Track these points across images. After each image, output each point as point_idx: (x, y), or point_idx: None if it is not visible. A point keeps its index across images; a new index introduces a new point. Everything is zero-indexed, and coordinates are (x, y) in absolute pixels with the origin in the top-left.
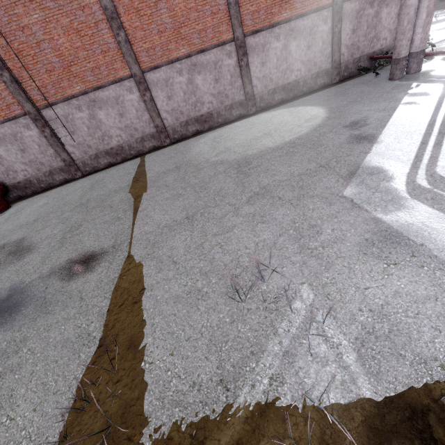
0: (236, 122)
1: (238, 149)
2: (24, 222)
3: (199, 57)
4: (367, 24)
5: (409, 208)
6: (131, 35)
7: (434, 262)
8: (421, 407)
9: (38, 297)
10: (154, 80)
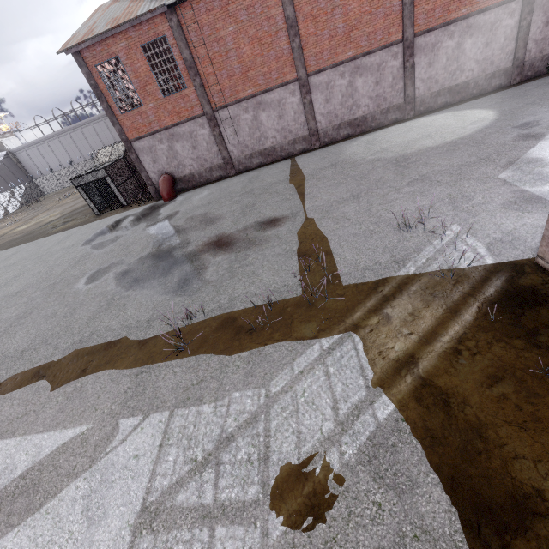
0: (391, 126)
1: (396, 149)
2: (199, 204)
3: (364, 59)
4: None
5: None
6: (304, 41)
7: None
8: (521, 264)
9: (244, 239)
10: (316, 83)
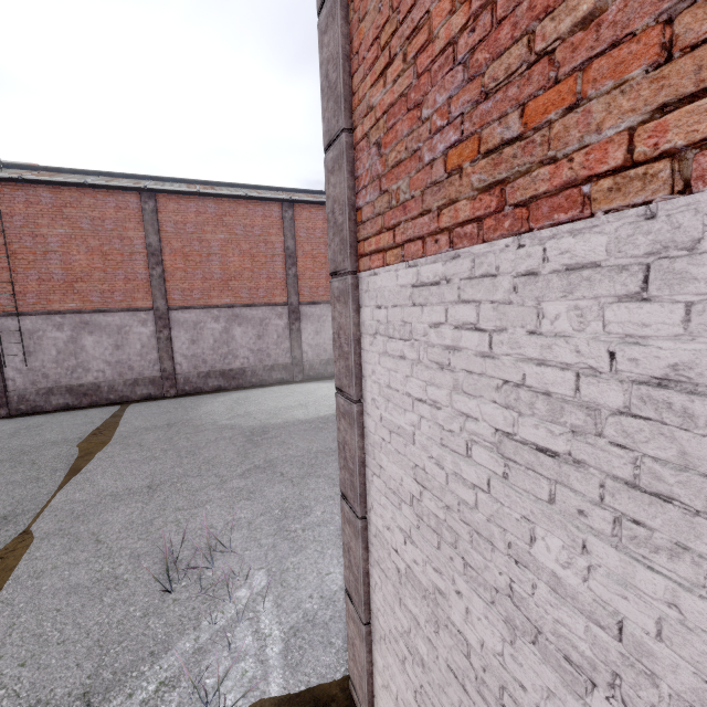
0: (275, 386)
1: (261, 416)
2: None
3: (245, 310)
4: None
5: None
6: (169, 273)
7: None
8: (327, 698)
9: None
10: (180, 319)
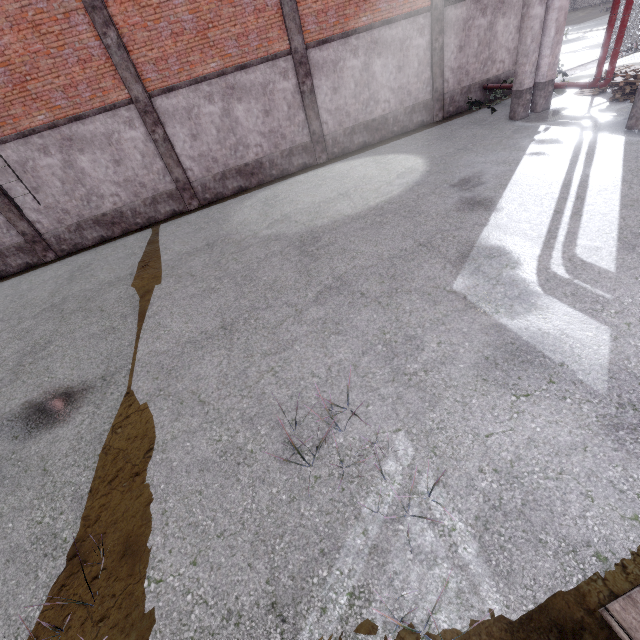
0: (299, 175)
1: (302, 218)
2: None
3: (239, 76)
4: (478, 40)
5: (542, 309)
6: (127, 37)
7: (579, 391)
8: (572, 625)
9: None
10: (168, 109)
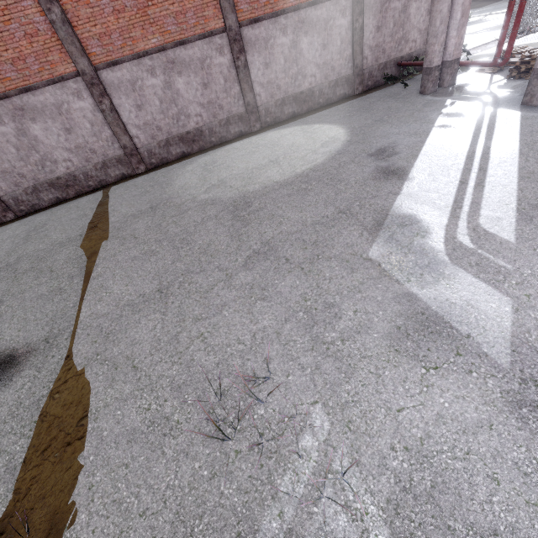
0: (235, 142)
1: (236, 183)
2: None
3: (179, 51)
4: (394, 21)
5: (450, 279)
6: (70, 13)
7: (484, 364)
8: None
9: None
10: (113, 81)
